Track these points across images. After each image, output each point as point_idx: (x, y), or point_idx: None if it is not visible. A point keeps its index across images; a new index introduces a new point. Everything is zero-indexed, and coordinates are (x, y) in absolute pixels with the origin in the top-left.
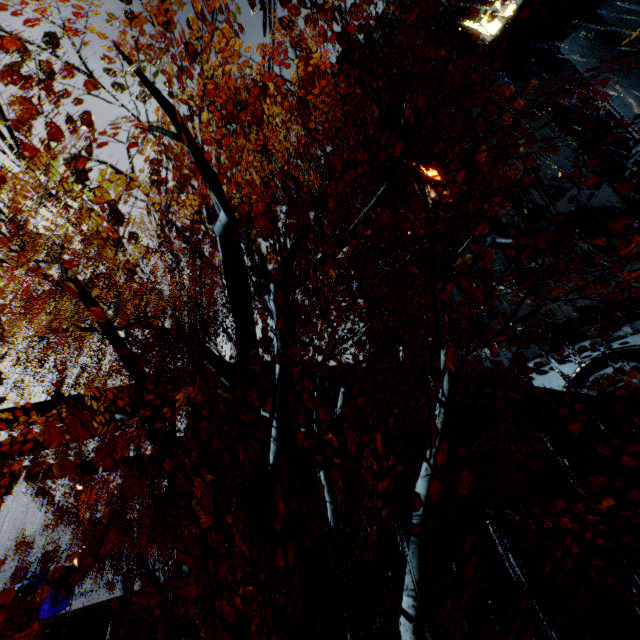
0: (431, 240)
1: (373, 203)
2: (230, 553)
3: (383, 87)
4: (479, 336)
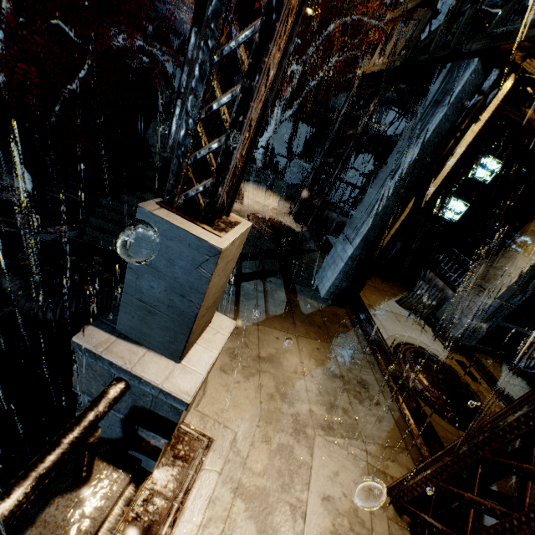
0: None
1: None
2: None
3: None
4: None
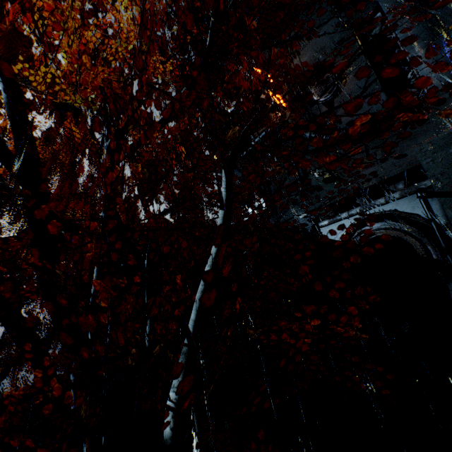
0: (268, 133)
1: (188, 86)
2: (53, 366)
3: (239, 1)
4: (296, 204)
